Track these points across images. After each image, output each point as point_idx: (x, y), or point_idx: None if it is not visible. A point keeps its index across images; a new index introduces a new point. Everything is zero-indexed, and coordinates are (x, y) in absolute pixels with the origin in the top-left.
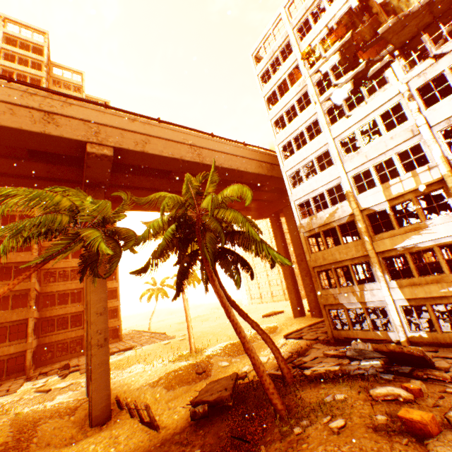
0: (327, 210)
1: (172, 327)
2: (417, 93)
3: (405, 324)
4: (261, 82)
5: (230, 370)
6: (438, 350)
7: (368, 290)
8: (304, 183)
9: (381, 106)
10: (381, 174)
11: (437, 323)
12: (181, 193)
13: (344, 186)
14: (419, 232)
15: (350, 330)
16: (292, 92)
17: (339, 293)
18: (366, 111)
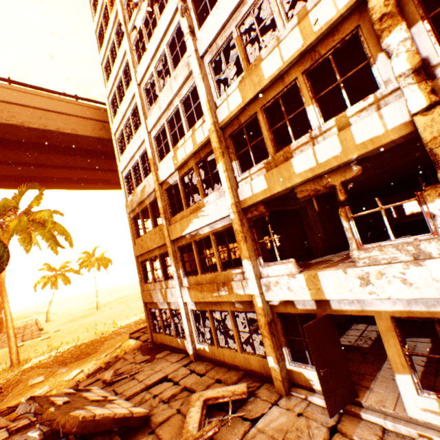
0: (142, 183)
1: (73, 316)
2: (193, 4)
3: (194, 333)
4: (94, 11)
5: (30, 392)
6: (206, 373)
7: (169, 288)
8: (127, 148)
9: (168, 31)
10: (173, 132)
11: (216, 334)
12: (3, 164)
13: (147, 150)
14: (198, 213)
15: (163, 334)
16: (111, 21)
17: (154, 289)
18: (156, 41)
